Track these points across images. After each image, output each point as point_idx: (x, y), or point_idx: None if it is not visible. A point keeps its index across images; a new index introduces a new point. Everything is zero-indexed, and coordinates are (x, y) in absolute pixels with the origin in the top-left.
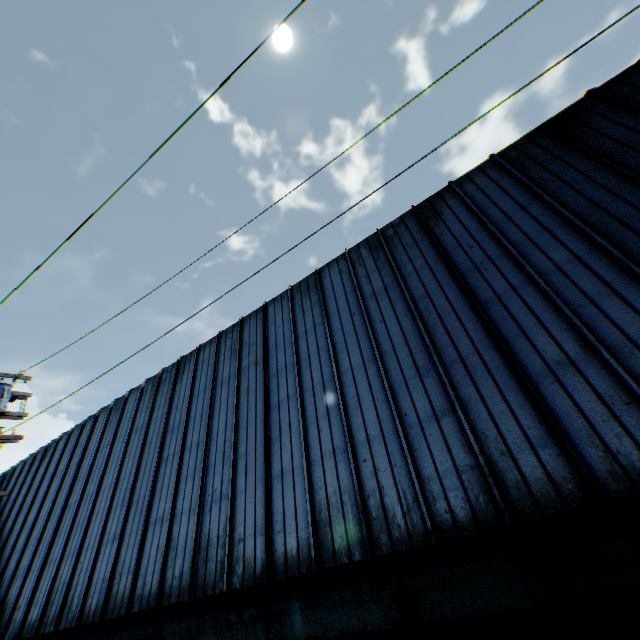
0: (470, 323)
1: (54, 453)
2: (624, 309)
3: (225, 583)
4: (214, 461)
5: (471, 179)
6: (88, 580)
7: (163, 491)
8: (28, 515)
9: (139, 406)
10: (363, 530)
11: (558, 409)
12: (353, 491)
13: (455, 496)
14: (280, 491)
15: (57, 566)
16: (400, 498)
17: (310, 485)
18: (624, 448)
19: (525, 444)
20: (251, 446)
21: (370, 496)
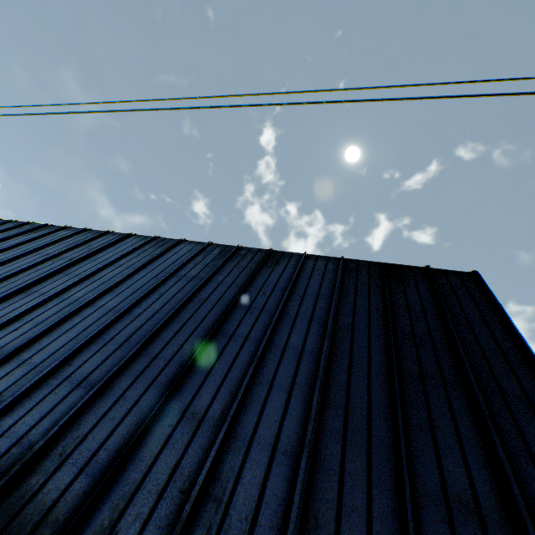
0: (195, 338)
1: None
2: (279, 410)
3: None
4: None
5: (317, 260)
6: None
7: None
8: None
9: None
10: None
11: (143, 451)
12: None
13: None
14: None
15: None
16: None
17: None
18: (126, 533)
19: (85, 460)
20: None
21: None
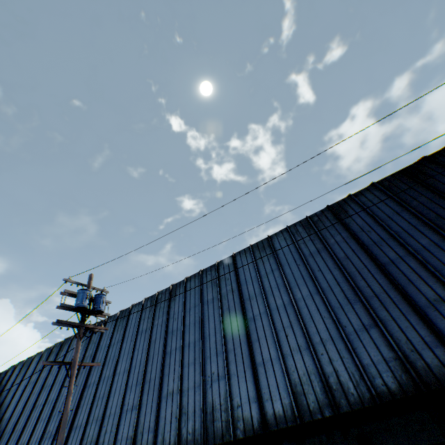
0: (377, 275)
1: (69, 347)
2: None
3: (232, 434)
4: (209, 354)
5: (363, 194)
6: (114, 438)
7: (170, 374)
8: (49, 392)
9: (141, 316)
10: (329, 396)
11: (440, 326)
12: (317, 373)
13: (386, 375)
14: (264, 373)
15: (83, 429)
16: (350, 377)
17: (285, 369)
18: None
19: (424, 345)
20: (237, 344)
21: (329, 376)
